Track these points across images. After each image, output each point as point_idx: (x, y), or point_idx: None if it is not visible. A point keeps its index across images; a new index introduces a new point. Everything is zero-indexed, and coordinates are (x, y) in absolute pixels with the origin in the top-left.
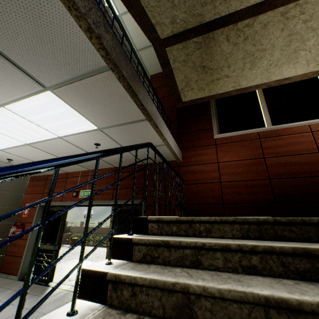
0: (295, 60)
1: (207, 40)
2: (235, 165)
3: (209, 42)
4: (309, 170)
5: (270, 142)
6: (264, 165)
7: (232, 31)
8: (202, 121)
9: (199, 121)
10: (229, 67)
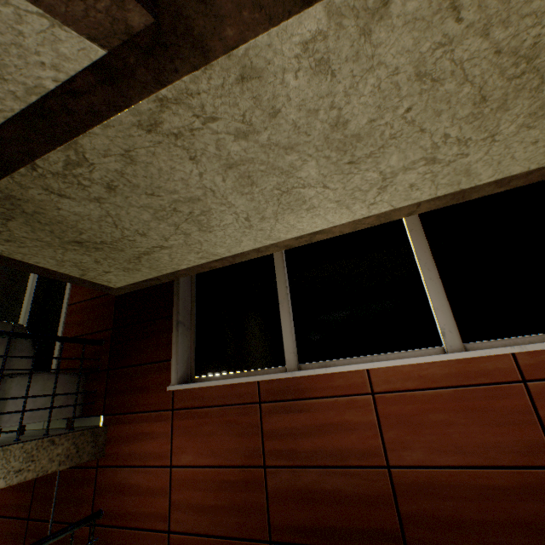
0: (305, 204)
1: (1, 202)
2: (204, 481)
3: (14, 204)
4: (363, 527)
5: (282, 417)
6: (264, 492)
7: (44, 178)
8: (156, 336)
9: (151, 337)
10: (144, 234)
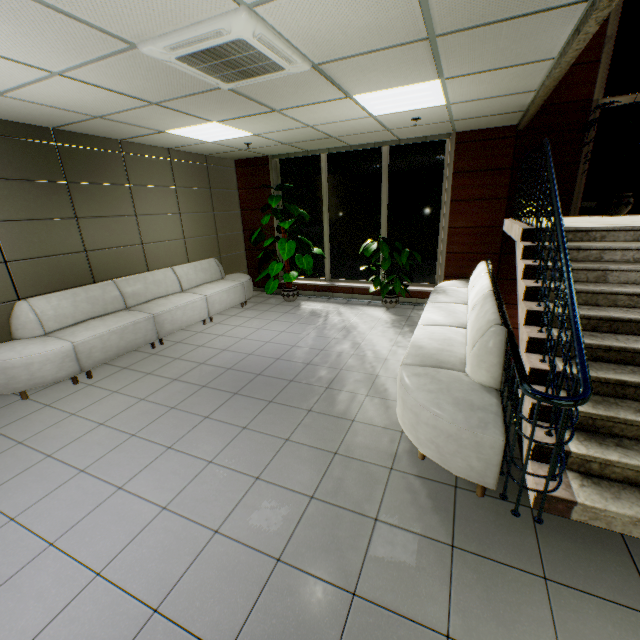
0: None
1: None
2: None
3: None
4: None
5: None
6: None
7: None
8: None
9: None
10: None
